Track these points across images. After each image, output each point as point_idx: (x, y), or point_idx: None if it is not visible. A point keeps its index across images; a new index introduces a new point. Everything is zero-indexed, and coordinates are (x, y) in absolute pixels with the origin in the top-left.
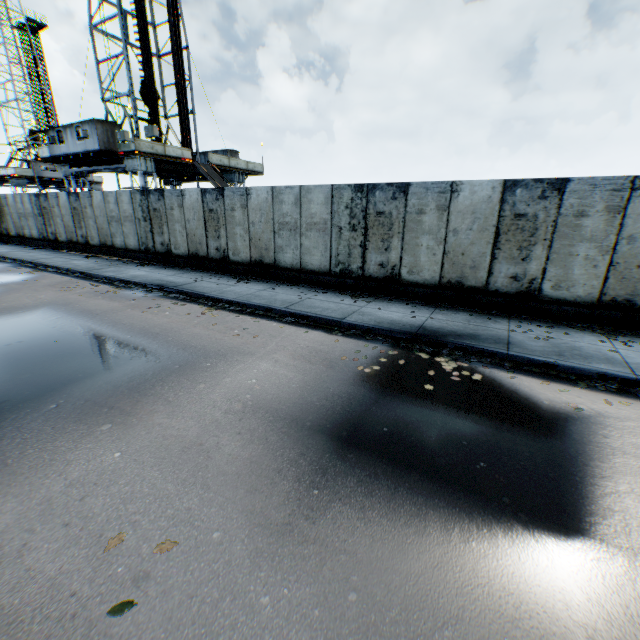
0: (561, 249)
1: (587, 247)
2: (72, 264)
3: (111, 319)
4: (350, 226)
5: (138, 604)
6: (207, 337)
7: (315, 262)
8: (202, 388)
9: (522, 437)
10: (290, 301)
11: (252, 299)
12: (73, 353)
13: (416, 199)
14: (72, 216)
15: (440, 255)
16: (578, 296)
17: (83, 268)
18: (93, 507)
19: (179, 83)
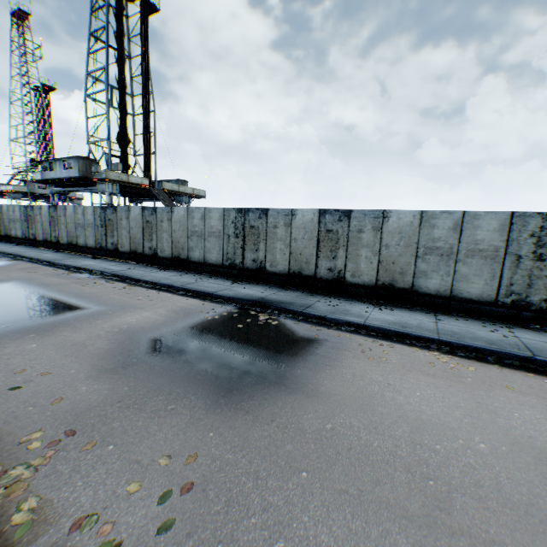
0: (353, 252)
1: (366, 251)
2: (43, 256)
3: (58, 289)
4: (235, 234)
5: (24, 388)
6: (119, 300)
7: (213, 258)
8: (100, 322)
9: (270, 346)
10: (188, 282)
11: (162, 280)
12: (26, 304)
13: (272, 219)
14: (50, 222)
15: (288, 254)
16: (365, 281)
17: (50, 259)
18: (14, 362)
19: (146, 133)
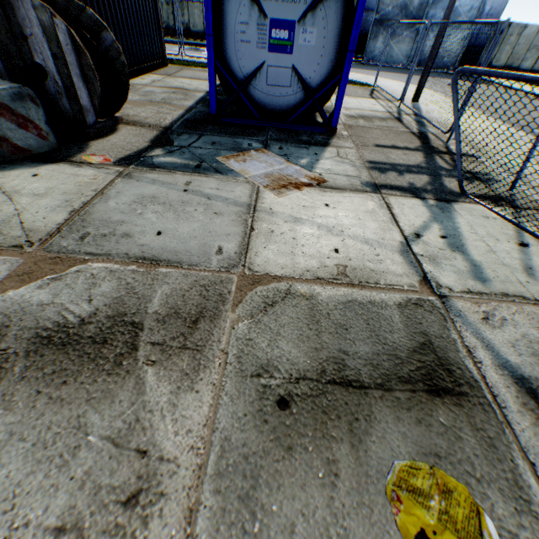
0: None
1: None
2: None
3: None
4: (166, 4)
5: None
6: None
7: None
8: None
9: None
10: None
11: None
12: None
13: None
14: None
15: (202, 20)
16: None
17: None
18: None
19: None
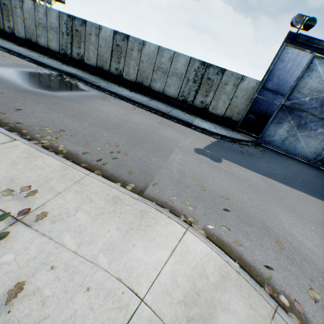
0: (128, 61)
1: (133, 62)
2: None
3: None
4: (67, 33)
5: None
6: None
7: (54, 47)
8: None
9: (62, 86)
10: (33, 56)
11: (15, 50)
12: None
13: (89, 29)
14: None
15: (96, 55)
16: (131, 79)
17: None
18: None
19: None
